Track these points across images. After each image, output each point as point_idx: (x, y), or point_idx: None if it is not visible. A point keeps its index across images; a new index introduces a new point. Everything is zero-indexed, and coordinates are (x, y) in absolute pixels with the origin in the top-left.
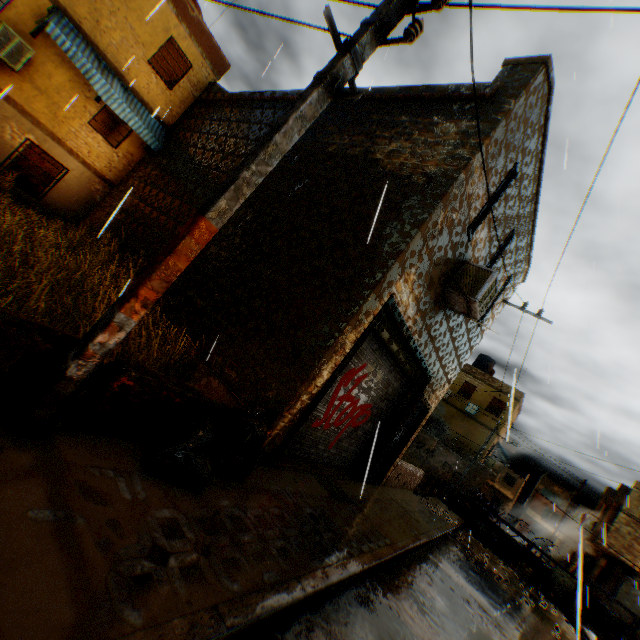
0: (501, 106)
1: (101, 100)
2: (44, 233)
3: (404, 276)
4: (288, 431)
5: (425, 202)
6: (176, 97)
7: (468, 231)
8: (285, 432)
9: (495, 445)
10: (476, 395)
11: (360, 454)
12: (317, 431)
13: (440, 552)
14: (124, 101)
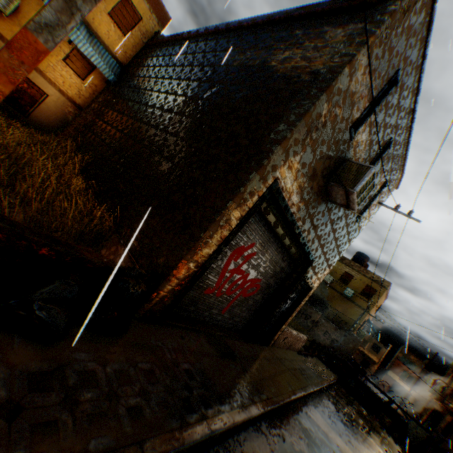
0: (387, 8)
1: (72, 42)
2: (12, 132)
3: (288, 163)
4: (176, 294)
5: (310, 95)
6: (129, 43)
7: (350, 130)
8: (173, 295)
9: (366, 321)
10: (353, 282)
11: (251, 320)
12: (210, 297)
13: (314, 405)
14: (88, 43)
